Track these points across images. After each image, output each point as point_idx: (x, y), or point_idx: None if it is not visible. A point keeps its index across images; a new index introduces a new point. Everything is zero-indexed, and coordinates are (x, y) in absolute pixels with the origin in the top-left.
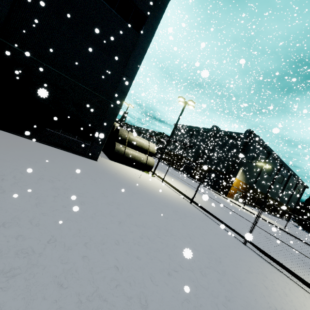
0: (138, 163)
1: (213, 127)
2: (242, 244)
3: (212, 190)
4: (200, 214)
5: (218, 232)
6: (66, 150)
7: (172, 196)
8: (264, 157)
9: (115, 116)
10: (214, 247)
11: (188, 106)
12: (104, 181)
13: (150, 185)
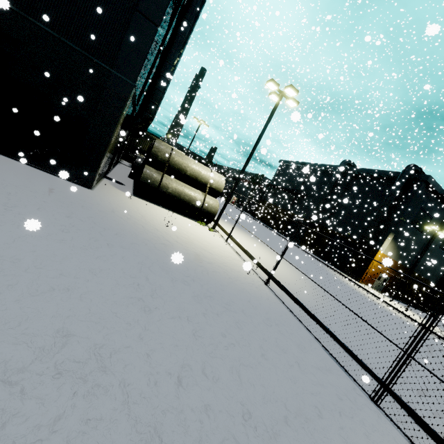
0: (187, 206)
1: (344, 162)
2: (367, 401)
3: (334, 269)
4: (277, 308)
5: (302, 361)
6: (28, 163)
7: (226, 266)
8: (439, 217)
9: (123, 102)
10: (257, 422)
11: (286, 102)
12: (43, 214)
13: (188, 241)
